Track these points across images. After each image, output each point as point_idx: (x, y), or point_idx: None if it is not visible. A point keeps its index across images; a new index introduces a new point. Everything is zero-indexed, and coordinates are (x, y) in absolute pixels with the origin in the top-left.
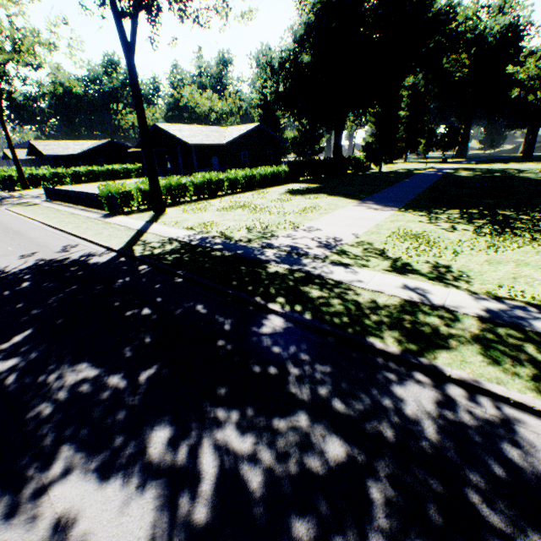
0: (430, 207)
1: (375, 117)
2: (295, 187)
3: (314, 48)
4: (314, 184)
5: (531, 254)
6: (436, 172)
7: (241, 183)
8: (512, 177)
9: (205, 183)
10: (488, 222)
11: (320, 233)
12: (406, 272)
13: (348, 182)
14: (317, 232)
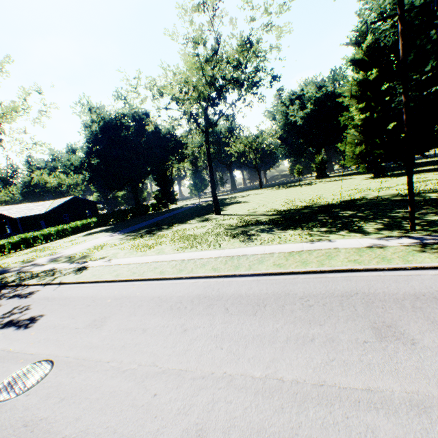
0: (140, 229)
1: (155, 181)
2: (96, 230)
3: (97, 156)
4: (111, 226)
5: (129, 244)
6: (195, 205)
7: (55, 234)
8: (220, 202)
9: (22, 240)
10: (146, 233)
11: (59, 254)
12: (67, 261)
13: (135, 220)
14: (59, 254)
